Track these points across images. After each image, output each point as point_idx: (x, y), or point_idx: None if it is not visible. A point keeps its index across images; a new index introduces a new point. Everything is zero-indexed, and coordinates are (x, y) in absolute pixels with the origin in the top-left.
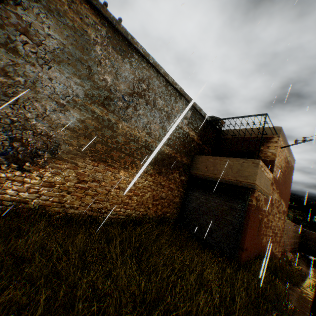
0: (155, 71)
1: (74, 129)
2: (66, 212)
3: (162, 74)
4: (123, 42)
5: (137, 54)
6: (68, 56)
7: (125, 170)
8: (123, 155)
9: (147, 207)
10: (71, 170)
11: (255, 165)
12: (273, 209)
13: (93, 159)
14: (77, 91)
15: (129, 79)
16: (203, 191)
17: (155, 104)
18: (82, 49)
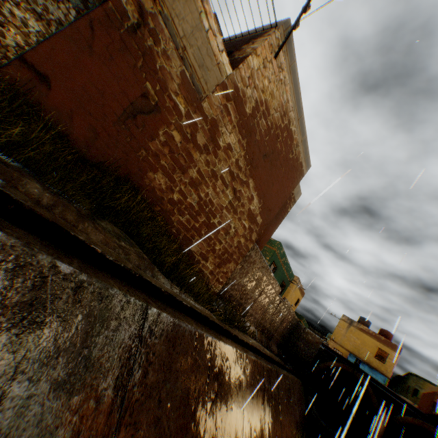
0: None
1: None
2: None
3: None
4: None
5: None
6: None
7: None
8: None
9: None
10: None
11: None
12: (219, 160)
13: None
14: None
15: None
16: None
17: None
18: None
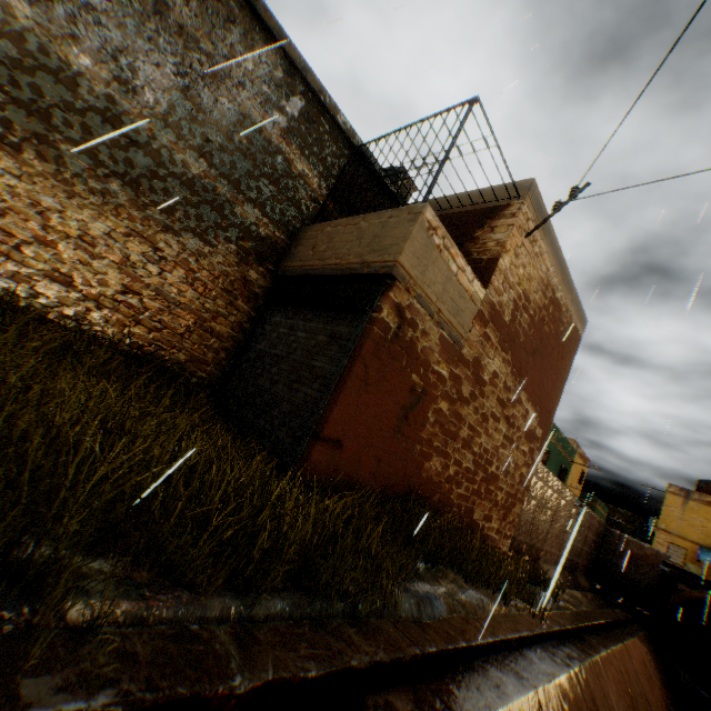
0: None
1: None
2: None
3: None
4: None
5: None
6: None
7: (8, 150)
8: (4, 98)
9: (97, 302)
10: None
11: (413, 216)
12: (487, 398)
13: None
14: None
15: None
16: (293, 309)
17: (162, 10)
18: None
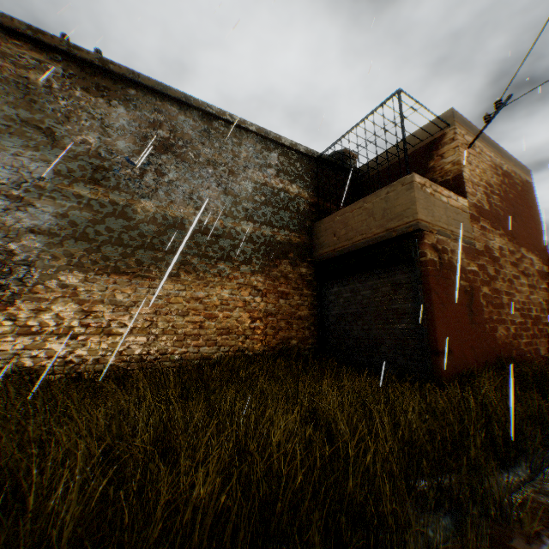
0: (178, 105)
1: (52, 231)
2: (79, 370)
3: (192, 105)
4: (101, 76)
5: (132, 87)
6: (7, 122)
7: (174, 279)
8: (161, 254)
9: (243, 335)
10: (66, 298)
11: (408, 186)
12: (503, 268)
13: (103, 273)
14: (40, 171)
15: (130, 130)
16: (344, 278)
17: (196, 157)
18: (29, 106)
